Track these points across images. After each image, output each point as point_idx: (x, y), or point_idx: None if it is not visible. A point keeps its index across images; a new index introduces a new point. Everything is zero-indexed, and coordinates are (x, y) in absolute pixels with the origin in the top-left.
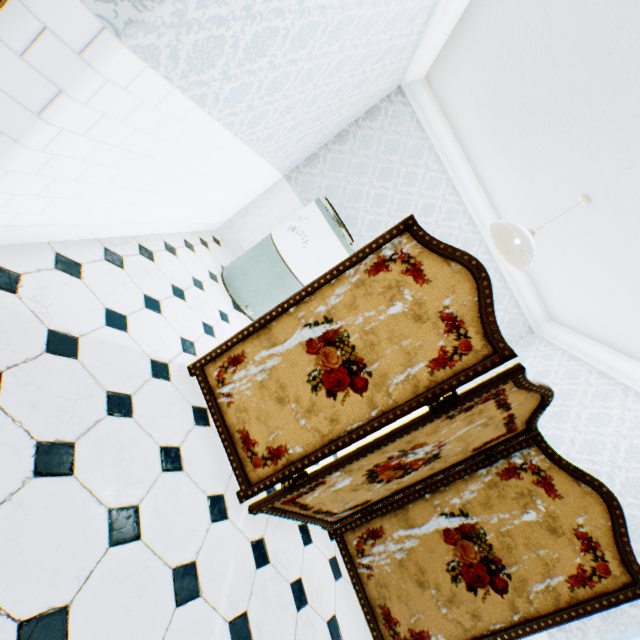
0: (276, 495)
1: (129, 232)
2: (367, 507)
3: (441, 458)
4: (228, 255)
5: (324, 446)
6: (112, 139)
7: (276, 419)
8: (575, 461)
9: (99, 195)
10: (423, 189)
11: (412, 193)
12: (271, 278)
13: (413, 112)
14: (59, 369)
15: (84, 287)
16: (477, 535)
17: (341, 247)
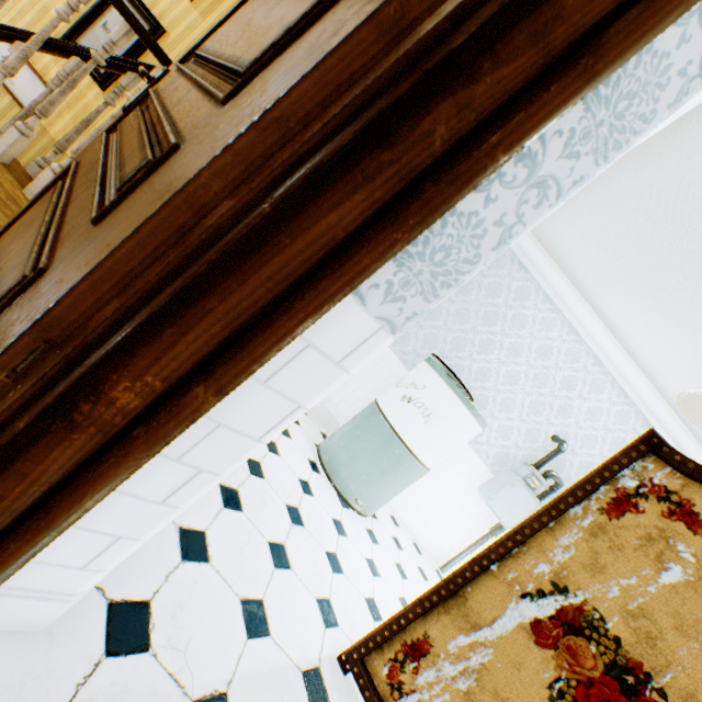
0: None
1: None
2: None
3: None
4: (315, 423)
5: None
6: None
7: None
8: None
9: None
10: (535, 330)
11: (523, 335)
12: (386, 462)
13: (513, 254)
14: None
15: (214, 574)
16: None
17: (471, 418)
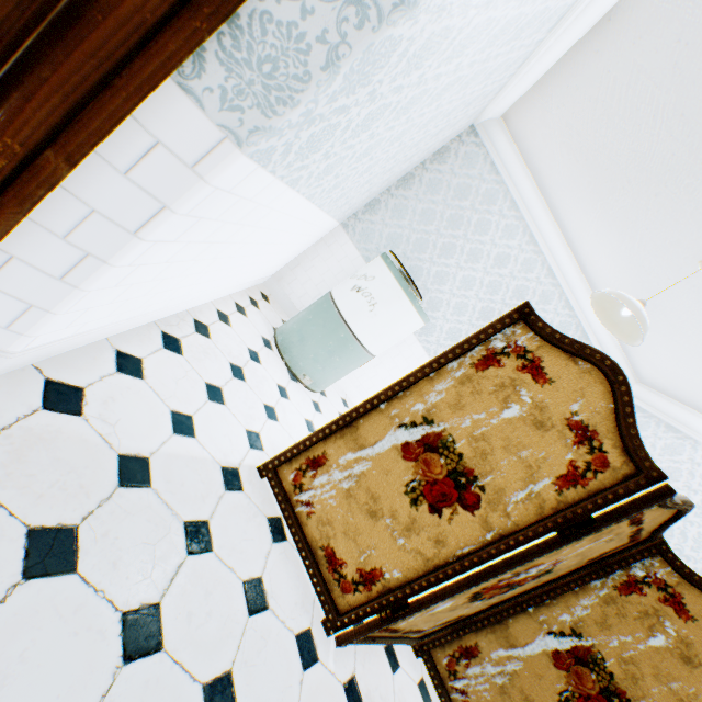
0: (370, 626)
1: (184, 307)
2: (459, 621)
3: (551, 571)
4: (277, 312)
5: (429, 572)
6: (199, 237)
7: (367, 536)
8: (690, 559)
9: (168, 286)
10: (497, 237)
11: (484, 242)
12: (333, 344)
13: (487, 153)
14: (134, 506)
15: (147, 389)
16: (594, 660)
17: (413, 310)
